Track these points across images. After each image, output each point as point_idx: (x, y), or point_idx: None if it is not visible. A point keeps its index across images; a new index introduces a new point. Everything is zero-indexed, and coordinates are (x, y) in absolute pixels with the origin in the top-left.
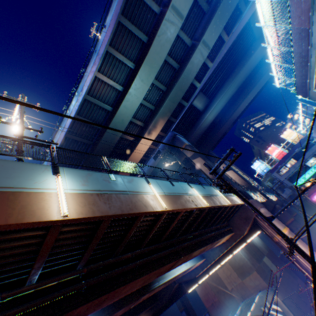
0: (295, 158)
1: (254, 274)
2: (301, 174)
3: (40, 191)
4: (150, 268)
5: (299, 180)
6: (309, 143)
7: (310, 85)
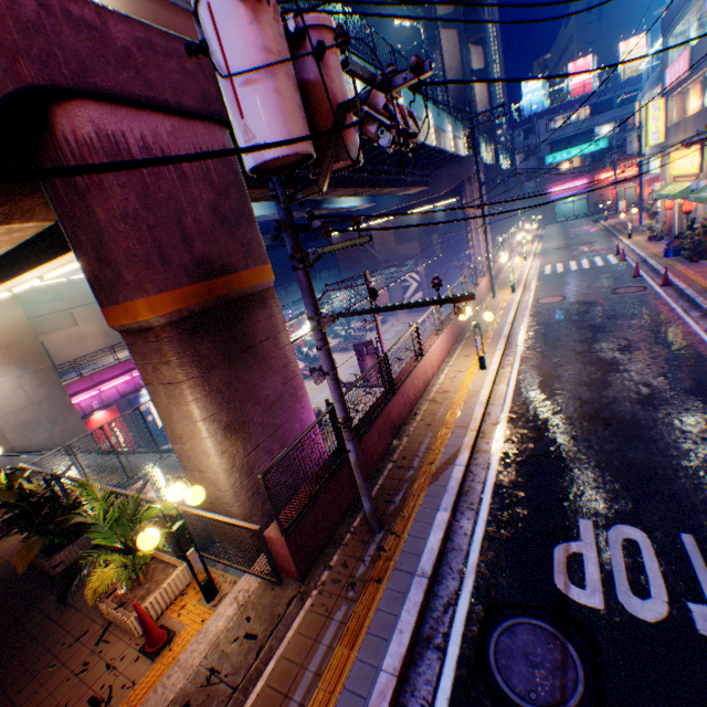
0: (592, 112)
1: (414, 245)
2: (573, 146)
3: (349, 88)
4: (358, 186)
5: (561, 155)
6: (634, 96)
7: (672, 30)
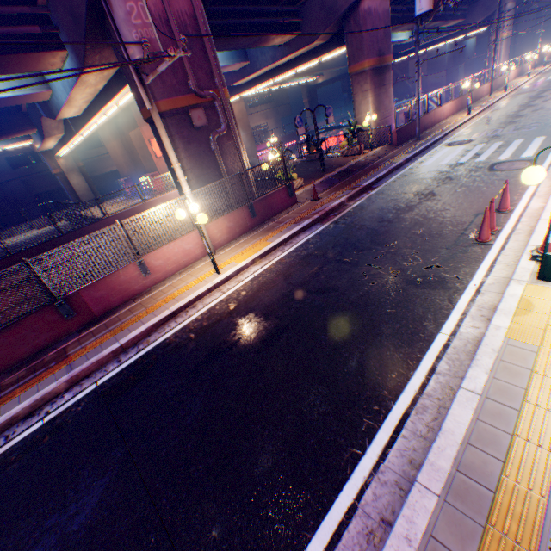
0: None
1: (441, 74)
2: None
3: None
4: None
5: None
6: None
7: None
